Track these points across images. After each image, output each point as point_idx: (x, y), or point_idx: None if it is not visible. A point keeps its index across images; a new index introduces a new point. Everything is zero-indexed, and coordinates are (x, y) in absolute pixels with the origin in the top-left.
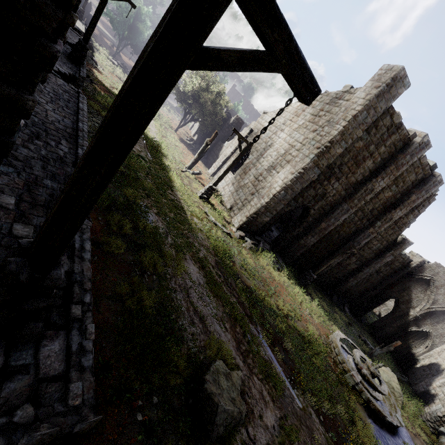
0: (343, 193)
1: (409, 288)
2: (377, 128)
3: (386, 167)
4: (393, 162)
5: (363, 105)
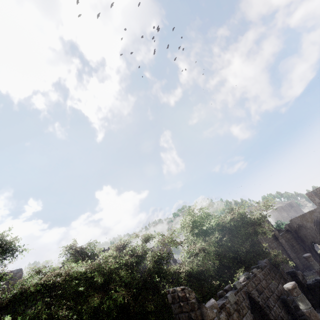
0: None
1: (304, 234)
2: None
3: None
4: None
5: None
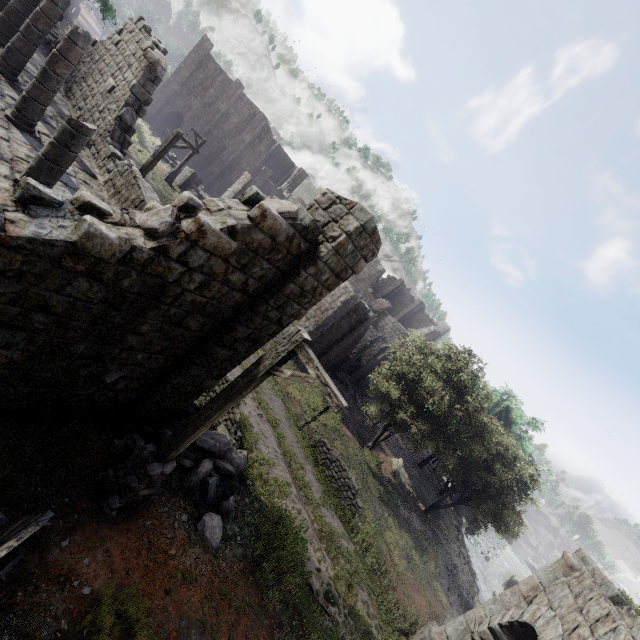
0: (203, 110)
1: None
2: (208, 68)
3: (222, 95)
4: (225, 92)
5: (192, 50)
